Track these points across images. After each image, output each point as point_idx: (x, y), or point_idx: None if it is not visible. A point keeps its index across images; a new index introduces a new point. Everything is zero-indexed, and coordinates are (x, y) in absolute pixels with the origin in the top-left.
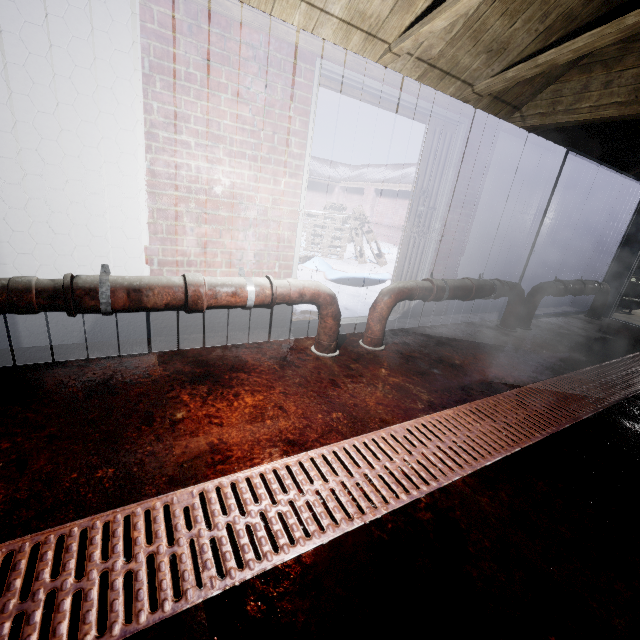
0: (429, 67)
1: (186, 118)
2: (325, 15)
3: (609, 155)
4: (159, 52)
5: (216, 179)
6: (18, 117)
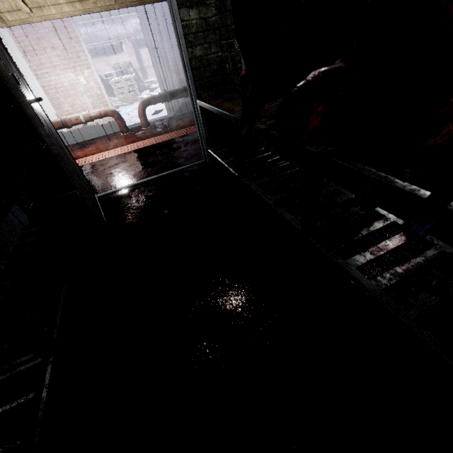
0: None
1: (42, 64)
2: (60, 5)
3: None
4: (23, 46)
5: (62, 81)
6: None
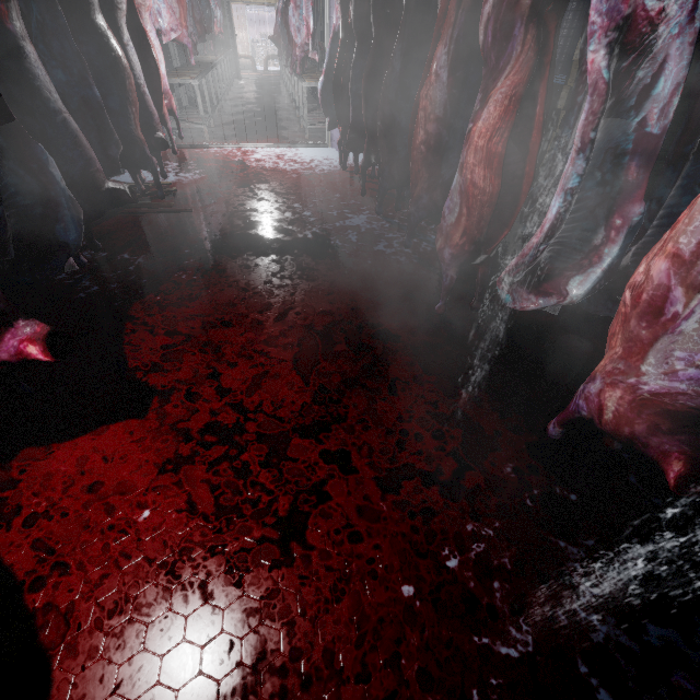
0: None
1: None
2: None
3: None
4: None
5: None
6: None
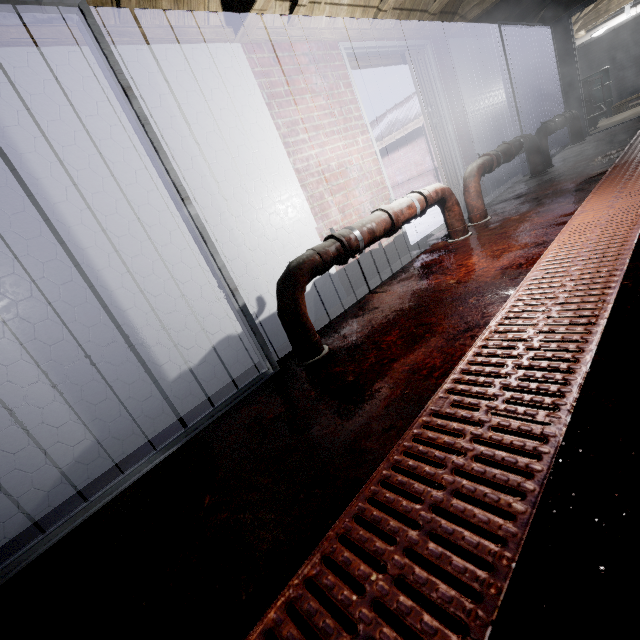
0: (400, 12)
1: (297, 122)
2: (339, 7)
3: (516, 19)
4: (267, 85)
5: (328, 158)
6: (224, 168)
